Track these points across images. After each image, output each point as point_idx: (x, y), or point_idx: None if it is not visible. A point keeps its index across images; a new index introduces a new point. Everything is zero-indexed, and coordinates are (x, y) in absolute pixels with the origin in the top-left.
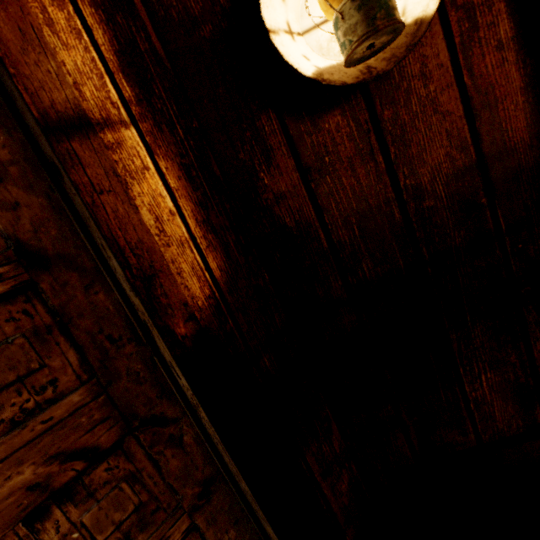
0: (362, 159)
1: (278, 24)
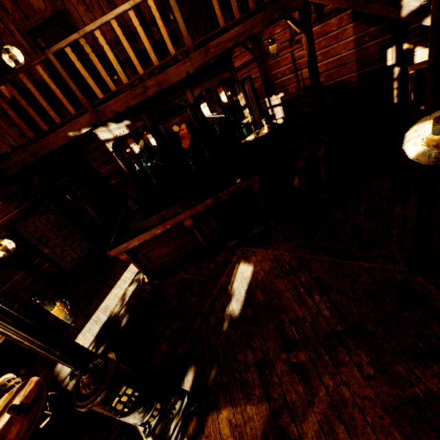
0: (29, 77)
1: (7, 61)
